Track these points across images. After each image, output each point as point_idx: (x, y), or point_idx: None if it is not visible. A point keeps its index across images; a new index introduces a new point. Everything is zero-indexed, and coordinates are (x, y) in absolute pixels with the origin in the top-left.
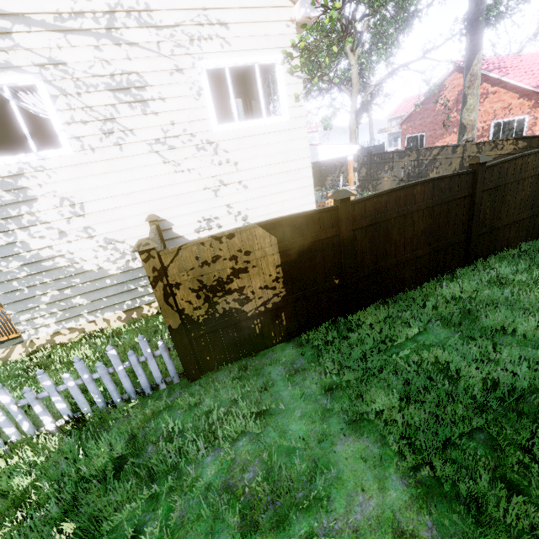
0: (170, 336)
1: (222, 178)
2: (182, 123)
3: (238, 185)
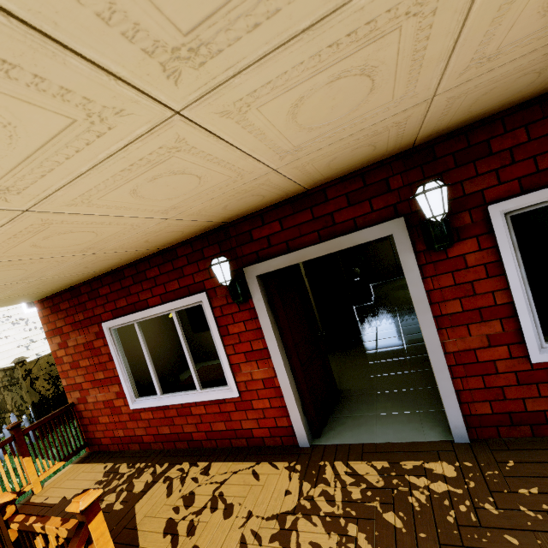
0: (31, 411)
1: (32, 338)
2: (2, 311)
3: (44, 340)
